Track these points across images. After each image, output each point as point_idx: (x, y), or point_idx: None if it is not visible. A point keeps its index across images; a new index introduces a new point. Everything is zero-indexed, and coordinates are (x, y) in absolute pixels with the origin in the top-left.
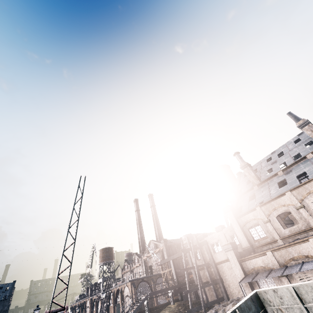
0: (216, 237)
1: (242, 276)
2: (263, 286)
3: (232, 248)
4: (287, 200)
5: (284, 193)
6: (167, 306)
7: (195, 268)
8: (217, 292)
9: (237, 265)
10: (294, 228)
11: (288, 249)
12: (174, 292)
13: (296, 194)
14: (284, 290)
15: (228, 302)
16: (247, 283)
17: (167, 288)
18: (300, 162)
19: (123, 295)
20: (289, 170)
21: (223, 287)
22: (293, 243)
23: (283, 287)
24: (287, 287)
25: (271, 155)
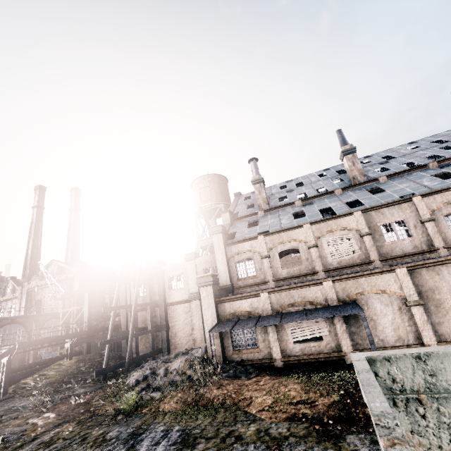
0: (182, 269)
1: (214, 322)
2: (237, 336)
3: (213, 283)
4: (302, 235)
5: (303, 225)
6: (56, 363)
7: (132, 307)
8: (155, 342)
9: (211, 307)
10: (295, 269)
11: (292, 291)
12: (77, 342)
13: (315, 229)
14: (450, 358)
15: (170, 356)
16: (218, 333)
17: (65, 336)
18: (325, 196)
19: None
20: (309, 203)
21: (167, 336)
22: (302, 285)
23: None
24: None
25: (286, 183)
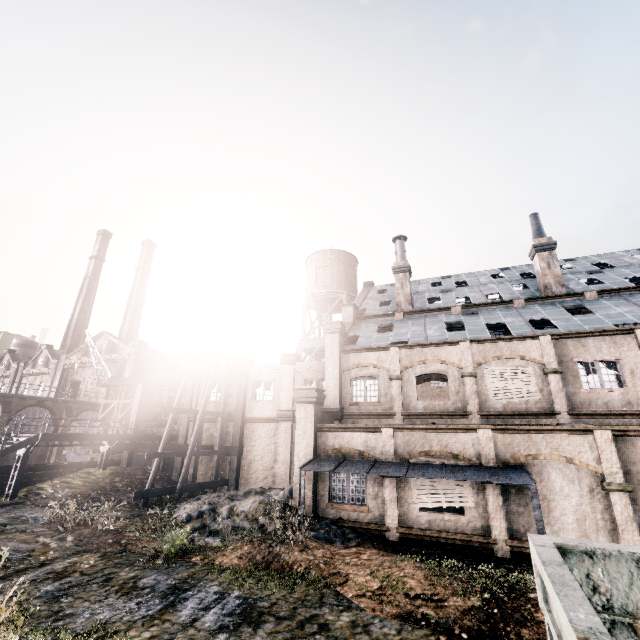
0: (274, 374)
1: (309, 456)
2: (338, 483)
3: (316, 400)
4: (455, 356)
5: (459, 342)
6: (85, 471)
7: (198, 414)
8: (220, 468)
9: (308, 434)
10: (437, 404)
11: (429, 434)
12: (117, 447)
13: (476, 351)
14: None
15: (239, 493)
16: (311, 472)
17: (103, 436)
18: (499, 306)
19: None
20: (473, 312)
21: (238, 464)
22: (447, 427)
23: None
24: None
25: (442, 279)
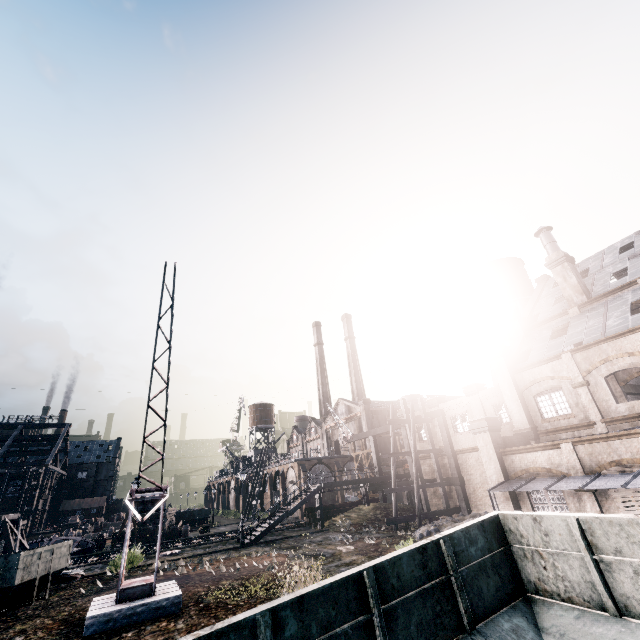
0: (464, 406)
1: (500, 479)
2: (539, 502)
3: (488, 429)
4: None
5: None
6: (357, 507)
7: (412, 454)
8: (451, 498)
9: (493, 459)
10: None
11: (612, 443)
12: (372, 488)
13: None
14: (556, 522)
15: (465, 518)
16: (507, 493)
17: (358, 480)
18: None
19: (286, 479)
20: None
21: (463, 493)
22: (628, 433)
23: (556, 517)
24: (565, 518)
25: (635, 236)
